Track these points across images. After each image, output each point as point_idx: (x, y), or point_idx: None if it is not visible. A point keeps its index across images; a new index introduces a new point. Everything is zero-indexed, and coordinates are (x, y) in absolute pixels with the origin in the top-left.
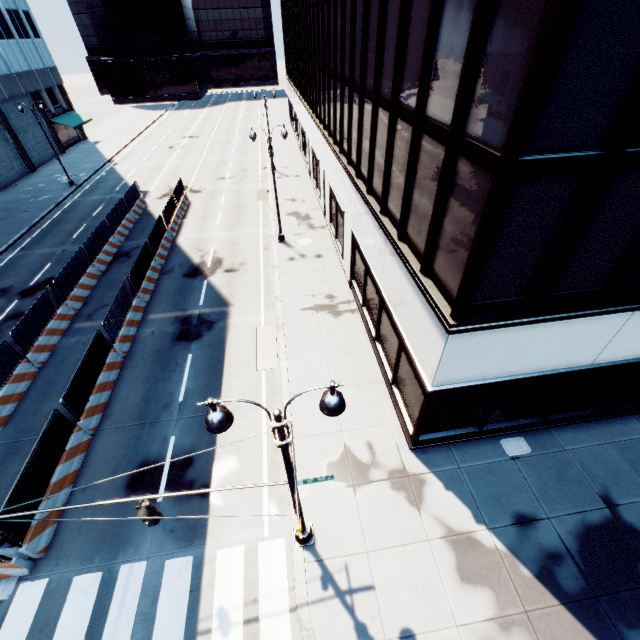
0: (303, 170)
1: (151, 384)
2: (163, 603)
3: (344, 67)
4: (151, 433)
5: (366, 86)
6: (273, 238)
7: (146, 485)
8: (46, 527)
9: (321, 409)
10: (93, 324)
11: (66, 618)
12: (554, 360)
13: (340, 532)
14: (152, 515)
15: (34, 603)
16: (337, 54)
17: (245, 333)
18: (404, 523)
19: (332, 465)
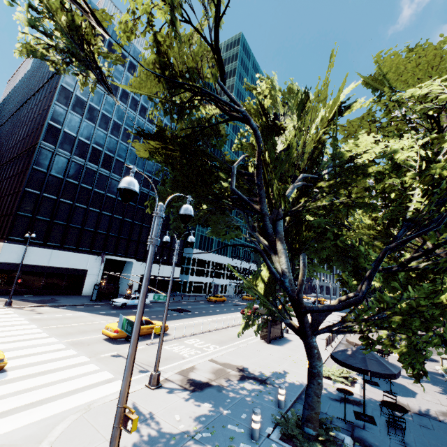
0: None
1: None
2: None
3: None
4: None
5: None
6: None
7: None
8: None
9: None
10: None
11: None
12: (36, 261)
13: None
14: None
15: None
16: None
17: None
18: None
19: None
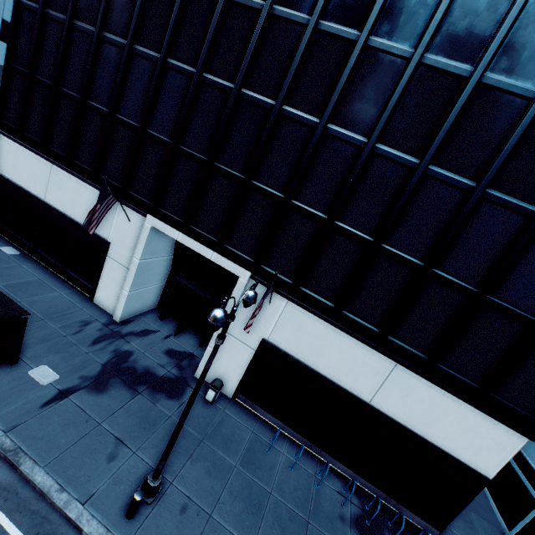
0: None
1: None
2: None
3: None
4: None
5: None
6: None
7: None
8: None
9: None
10: None
11: None
12: (30, 183)
13: None
14: None
15: None
16: None
17: None
18: None
19: None
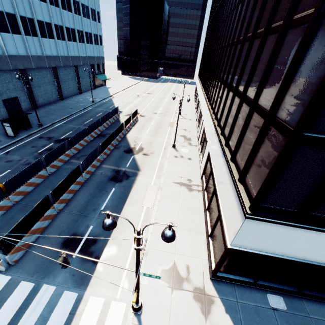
0: (194, 117)
1: (92, 197)
2: (54, 314)
3: (224, 76)
4: (83, 220)
5: (232, 85)
6: (170, 145)
7: (71, 246)
8: (21, 250)
9: (161, 236)
10: (78, 162)
11: (9, 301)
12: (310, 255)
13: (157, 313)
14: (65, 262)
15: (0, 287)
16: (222, 70)
17: (142, 186)
18: (195, 323)
19: (164, 271)
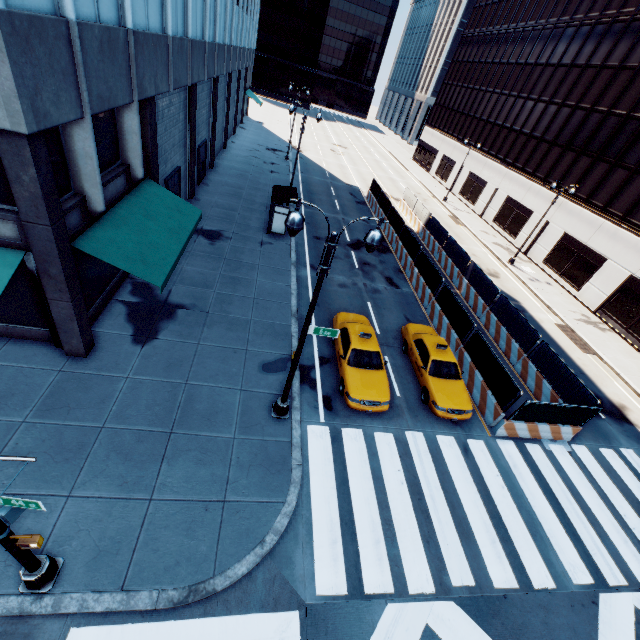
0: (468, 209)
1: None
2: None
3: None
4: None
5: None
6: (502, 259)
7: None
8: None
9: None
10: None
11: (617, 469)
12: None
13: None
14: None
15: (590, 457)
16: None
17: (550, 325)
18: None
19: None
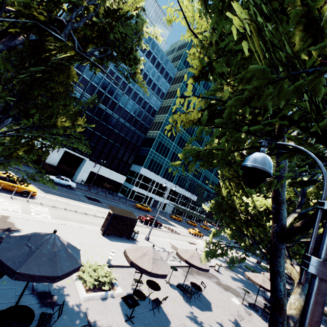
0: None
1: None
2: None
3: None
4: None
5: None
6: None
7: None
8: None
9: None
10: None
11: None
12: None
13: None
14: None
15: None
16: None
17: None
18: None
19: None
